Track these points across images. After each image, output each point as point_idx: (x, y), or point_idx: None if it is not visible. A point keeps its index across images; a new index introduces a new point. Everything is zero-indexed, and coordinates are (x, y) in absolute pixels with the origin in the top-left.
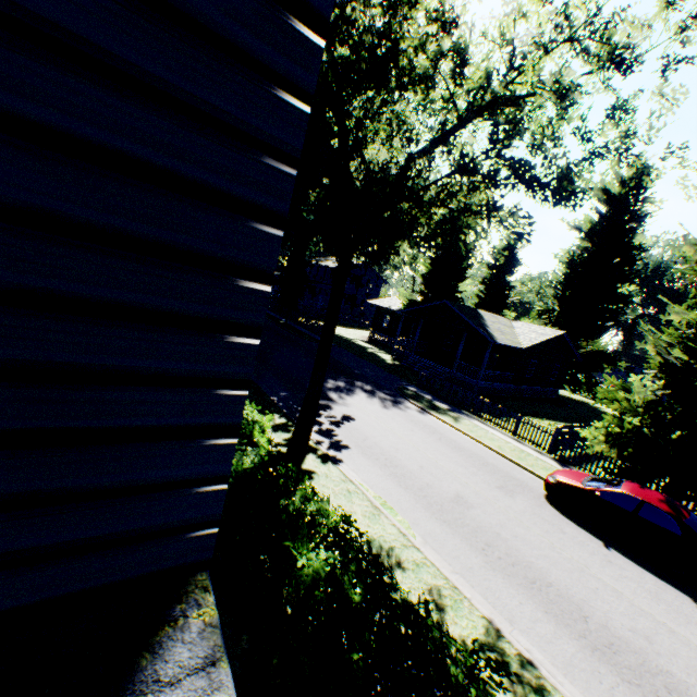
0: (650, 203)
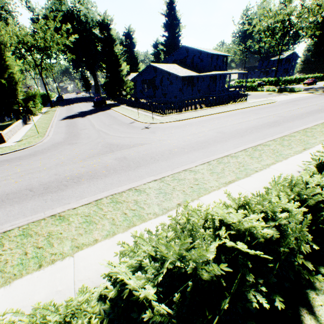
0: (177, 12)
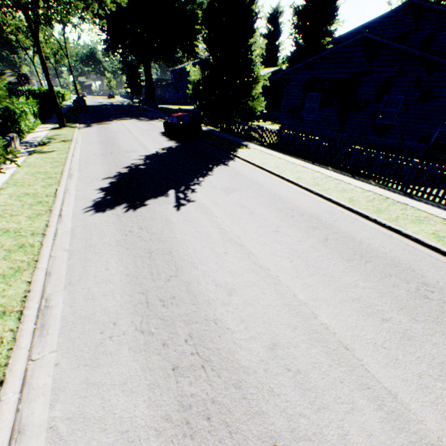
0: None
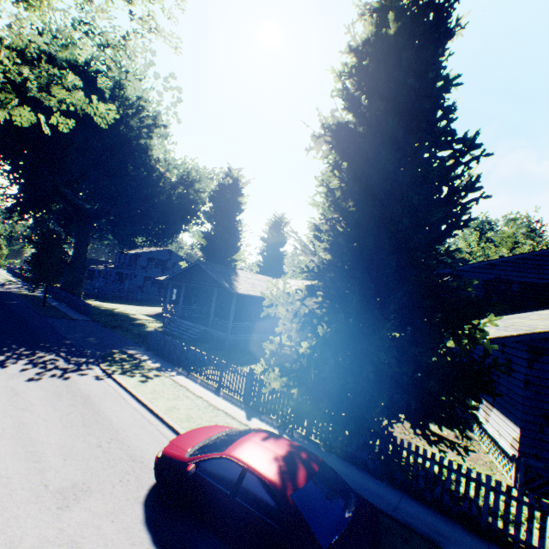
0: None
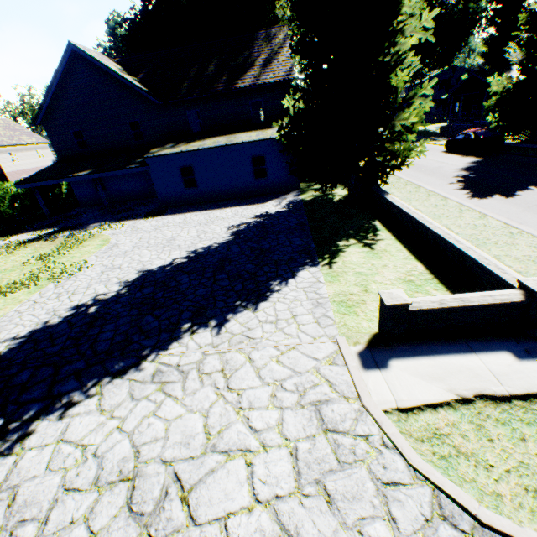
0: None
